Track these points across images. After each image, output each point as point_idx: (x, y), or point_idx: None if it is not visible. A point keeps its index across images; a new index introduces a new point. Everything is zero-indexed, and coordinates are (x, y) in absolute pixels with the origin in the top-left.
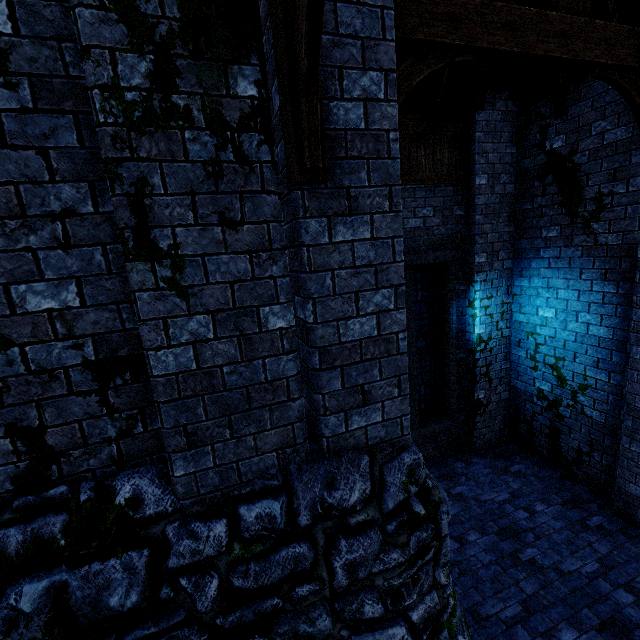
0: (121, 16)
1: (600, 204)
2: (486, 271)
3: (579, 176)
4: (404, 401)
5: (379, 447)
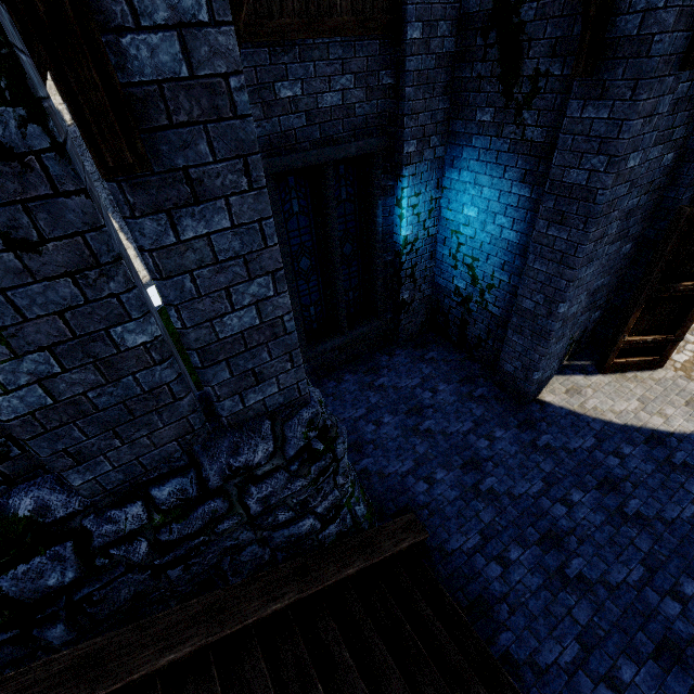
0: None
1: (535, 86)
2: (415, 163)
3: (522, 40)
4: (298, 371)
5: (279, 410)
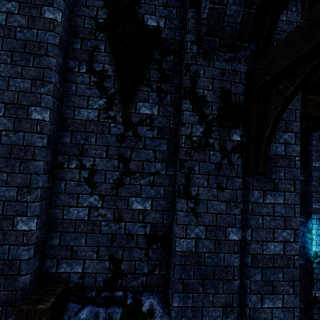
0: (198, 113)
1: None
2: (319, 213)
3: None
4: (296, 298)
5: None
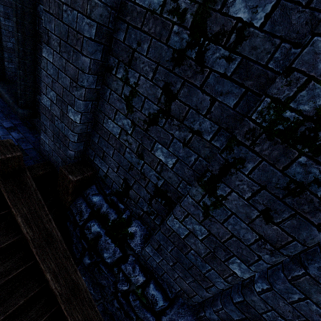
0: None
1: None
2: None
3: None
4: None
5: None
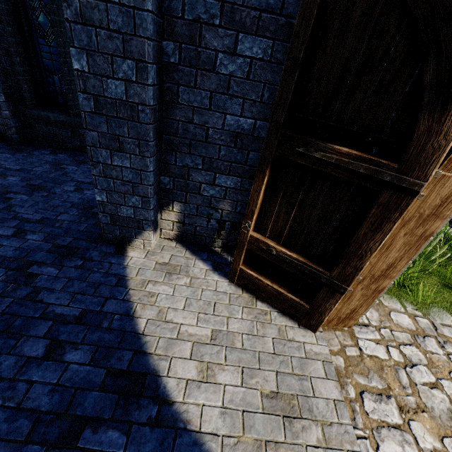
0: None
1: None
2: None
3: None
4: None
5: None
